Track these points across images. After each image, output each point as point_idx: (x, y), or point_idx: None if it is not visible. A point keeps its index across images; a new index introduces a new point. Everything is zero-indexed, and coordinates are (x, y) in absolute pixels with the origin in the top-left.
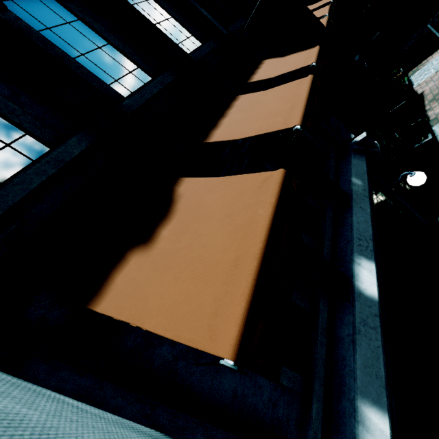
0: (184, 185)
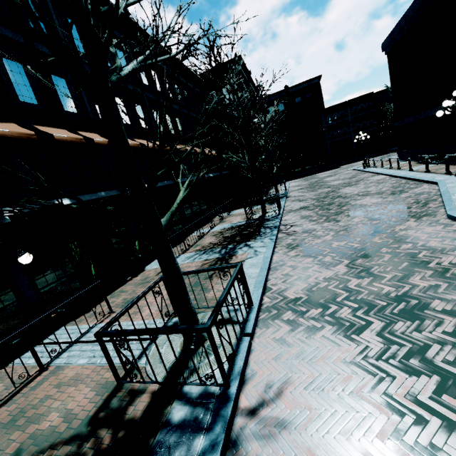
0: (12, 124)
